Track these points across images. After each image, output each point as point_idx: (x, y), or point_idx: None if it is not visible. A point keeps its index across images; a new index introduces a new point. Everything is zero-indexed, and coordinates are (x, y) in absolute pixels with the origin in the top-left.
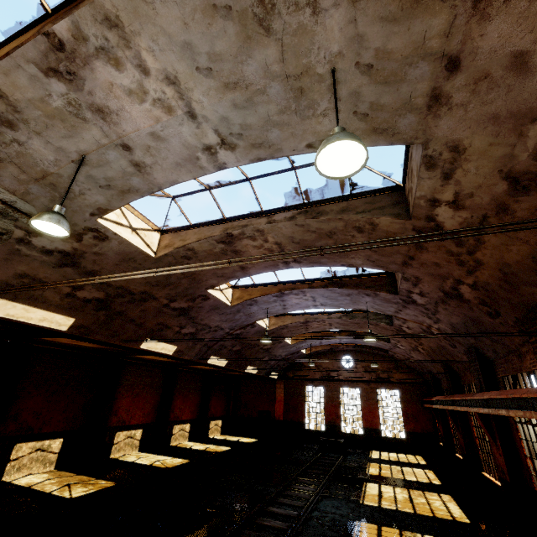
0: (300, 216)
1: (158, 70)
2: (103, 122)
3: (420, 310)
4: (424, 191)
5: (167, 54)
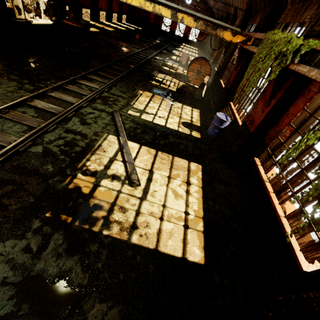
0: None
1: None
2: None
3: None
4: None
5: None
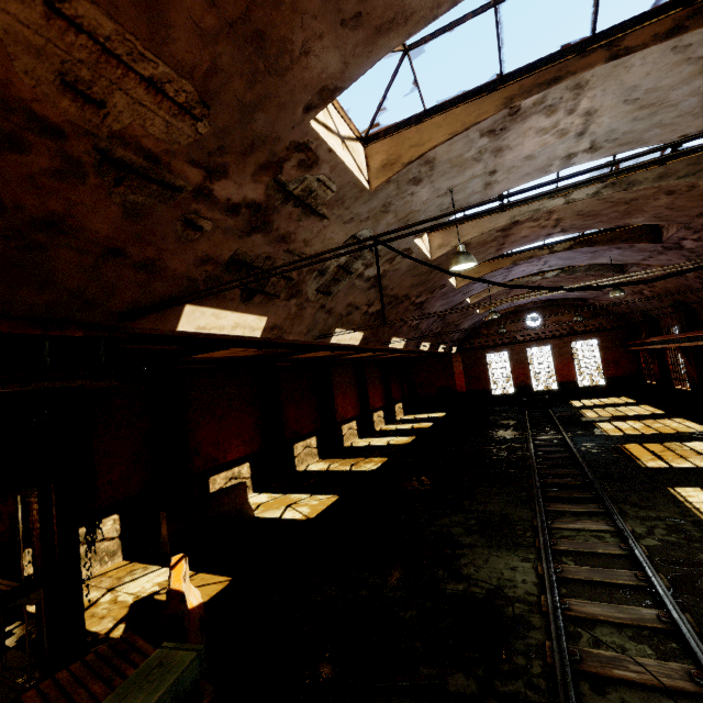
0: (607, 190)
1: (583, 109)
2: (492, 158)
3: (681, 255)
4: None
5: (605, 97)
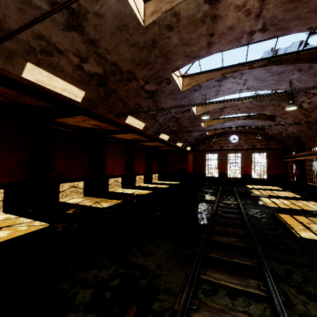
0: None
1: None
2: None
3: None
4: None
5: None
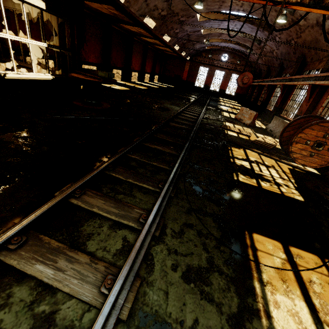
0: None
1: None
2: None
3: (275, 43)
4: (300, 12)
5: None
